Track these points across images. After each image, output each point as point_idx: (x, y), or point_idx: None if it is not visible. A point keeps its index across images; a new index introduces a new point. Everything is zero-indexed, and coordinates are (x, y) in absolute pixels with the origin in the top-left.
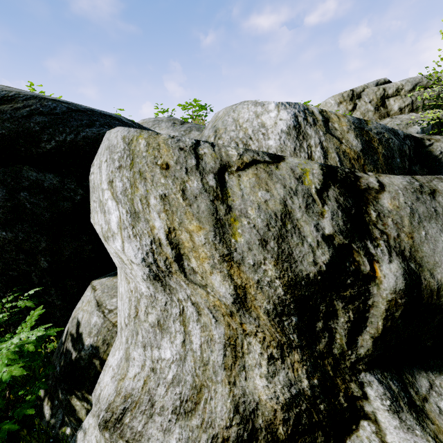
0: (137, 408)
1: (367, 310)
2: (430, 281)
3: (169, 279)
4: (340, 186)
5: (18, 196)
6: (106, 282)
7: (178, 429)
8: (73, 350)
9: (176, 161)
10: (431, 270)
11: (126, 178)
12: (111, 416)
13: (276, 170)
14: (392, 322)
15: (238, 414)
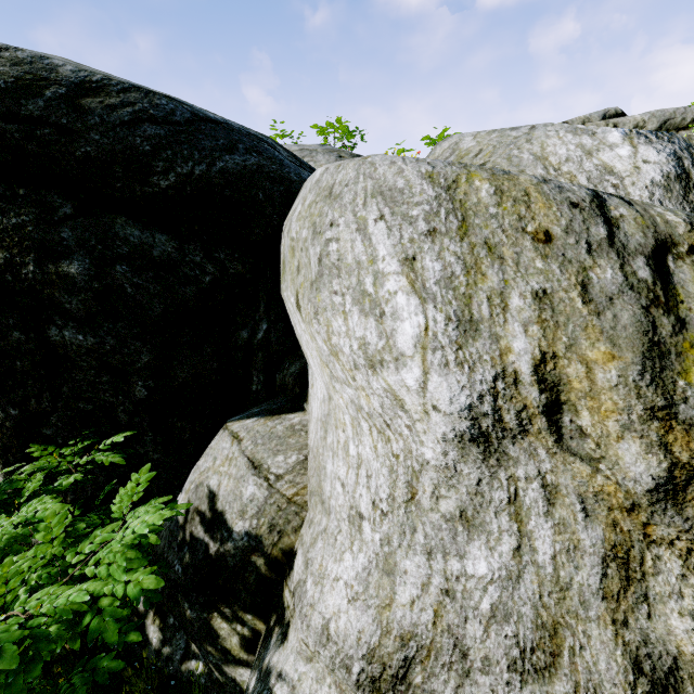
0: (433, 658)
1: None
2: None
3: (512, 442)
4: None
5: (112, 271)
6: (256, 427)
7: None
8: (208, 539)
9: (565, 228)
10: None
11: (452, 254)
12: (381, 671)
13: None
14: None
15: (643, 677)
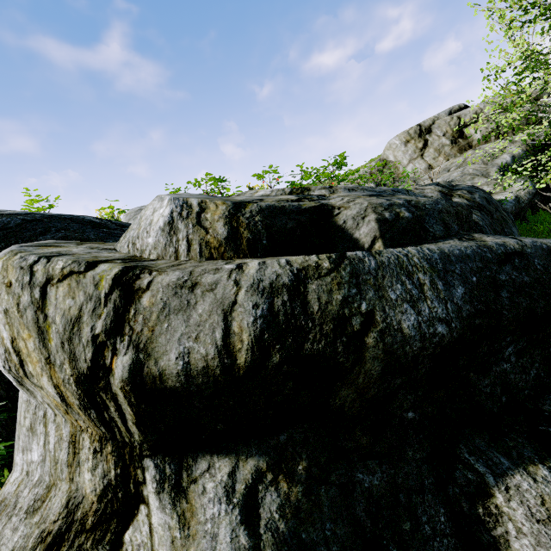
0: (5, 510)
1: (117, 398)
2: (152, 368)
3: (25, 383)
4: (121, 289)
5: None
6: None
7: (23, 527)
8: None
9: (17, 279)
10: (158, 358)
11: None
12: None
13: (83, 279)
14: (135, 407)
15: (67, 509)
